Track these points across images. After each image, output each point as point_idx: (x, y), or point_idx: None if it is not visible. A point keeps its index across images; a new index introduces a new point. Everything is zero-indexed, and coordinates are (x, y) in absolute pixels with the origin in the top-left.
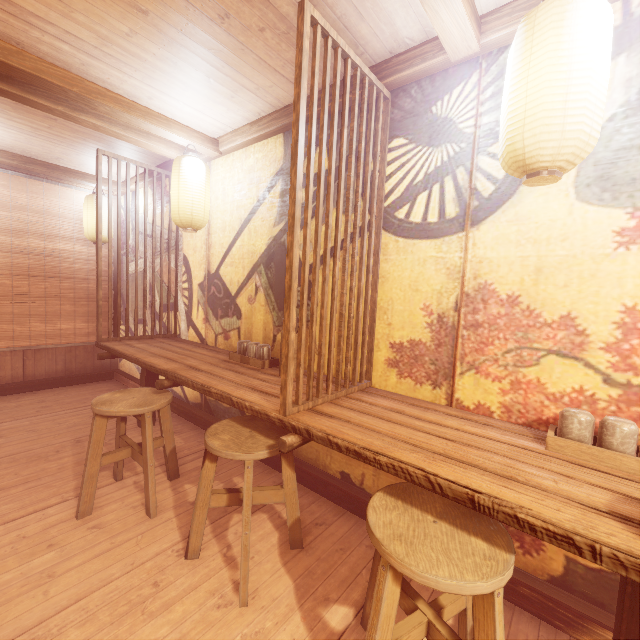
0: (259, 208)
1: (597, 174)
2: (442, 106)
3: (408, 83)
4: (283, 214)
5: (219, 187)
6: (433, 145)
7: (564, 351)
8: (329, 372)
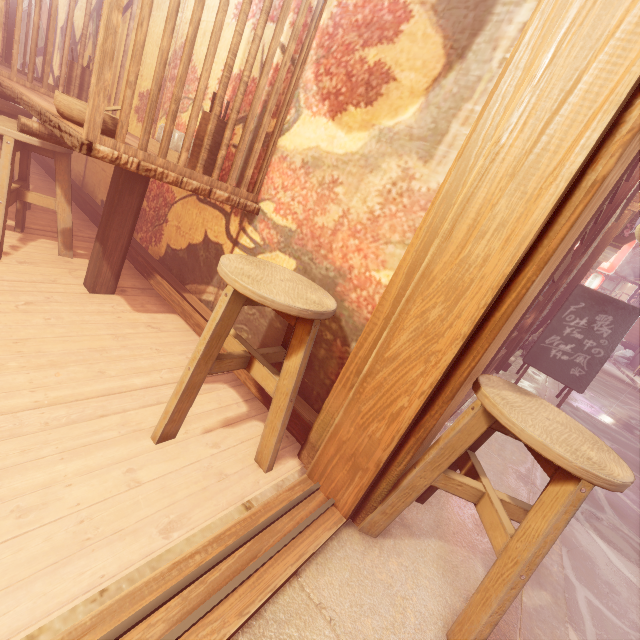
0: None
1: None
2: None
3: None
4: None
5: None
6: None
7: None
8: (61, 76)
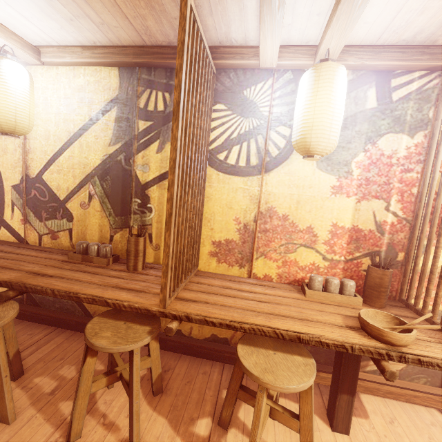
0: (92, 126)
1: (326, 156)
2: (250, 92)
3: (228, 68)
4: (119, 137)
5: (39, 95)
6: (244, 116)
7: (307, 244)
8: (183, 268)
